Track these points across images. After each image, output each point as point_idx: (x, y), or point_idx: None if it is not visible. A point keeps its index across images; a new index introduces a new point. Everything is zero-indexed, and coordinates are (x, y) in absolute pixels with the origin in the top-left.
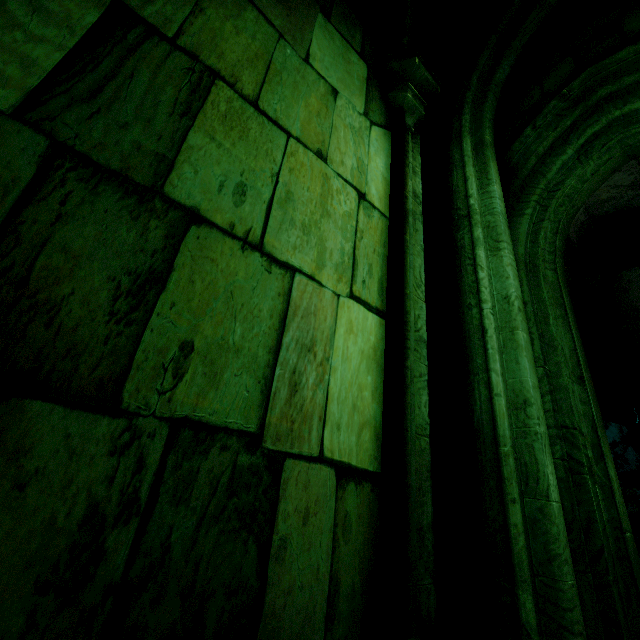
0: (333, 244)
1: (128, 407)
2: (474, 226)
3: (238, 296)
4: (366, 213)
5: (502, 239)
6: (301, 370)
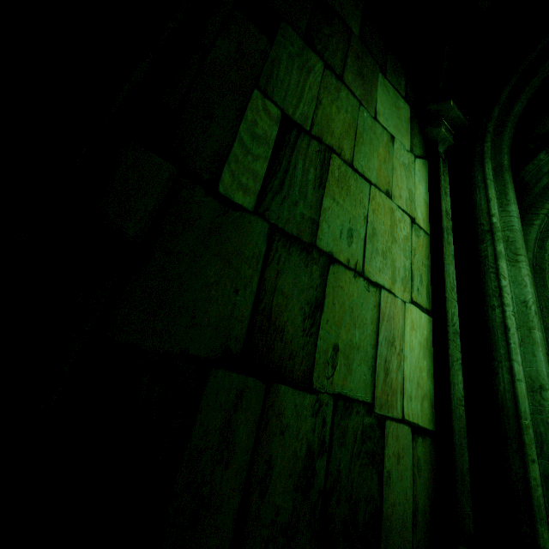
0: (399, 263)
1: (316, 387)
2: (497, 241)
3: (355, 310)
4: (416, 234)
5: (520, 253)
6: (389, 359)
